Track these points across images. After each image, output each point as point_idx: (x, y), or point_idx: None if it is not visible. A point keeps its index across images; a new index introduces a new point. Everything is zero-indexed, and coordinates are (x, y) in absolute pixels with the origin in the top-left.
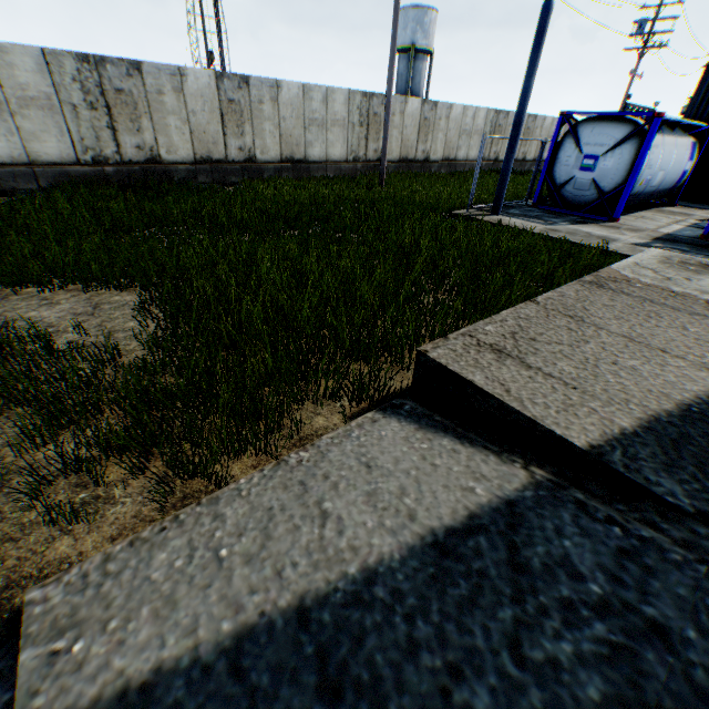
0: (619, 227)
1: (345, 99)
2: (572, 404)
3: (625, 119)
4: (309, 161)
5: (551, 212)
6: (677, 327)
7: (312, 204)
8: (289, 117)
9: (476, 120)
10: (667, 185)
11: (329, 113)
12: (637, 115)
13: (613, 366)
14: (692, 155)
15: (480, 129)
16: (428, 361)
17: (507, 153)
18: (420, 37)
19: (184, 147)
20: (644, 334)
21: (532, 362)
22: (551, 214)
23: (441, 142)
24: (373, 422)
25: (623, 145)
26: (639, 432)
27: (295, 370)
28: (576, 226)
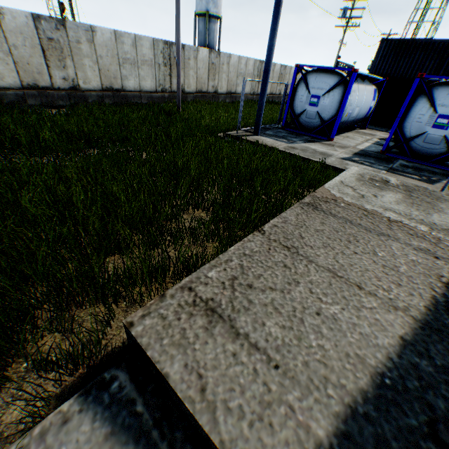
0: (334, 145)
1: (150, 45)
2: (270, 402)
3: (335, 72)
4: (126, 90)
5: (293, 133)
6: (370, 252)
7: (122, 125)
8: (105, 56)
9: (248, 66)
10: (361, 116)
11: (139, 55)
12: (342, 70)
13: (317, 317)
14: (375, 97)
15: (250, 72)
16: (132, 337)
17: (261, 92)
18: (212, 6)
19: (10, 75)
20: (345, 264)
21: (242, 326)
22: (293, 134)
23: (225, 80)
24: (63, 423)
25: (335, 90)
26: (336, 446)
27: (2, 339)
28: (308, 144)
